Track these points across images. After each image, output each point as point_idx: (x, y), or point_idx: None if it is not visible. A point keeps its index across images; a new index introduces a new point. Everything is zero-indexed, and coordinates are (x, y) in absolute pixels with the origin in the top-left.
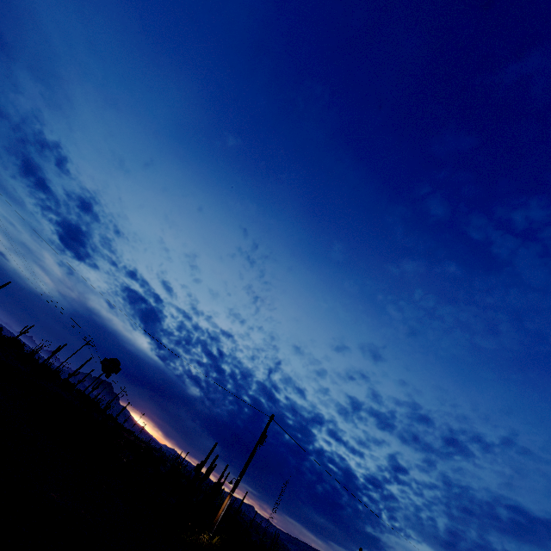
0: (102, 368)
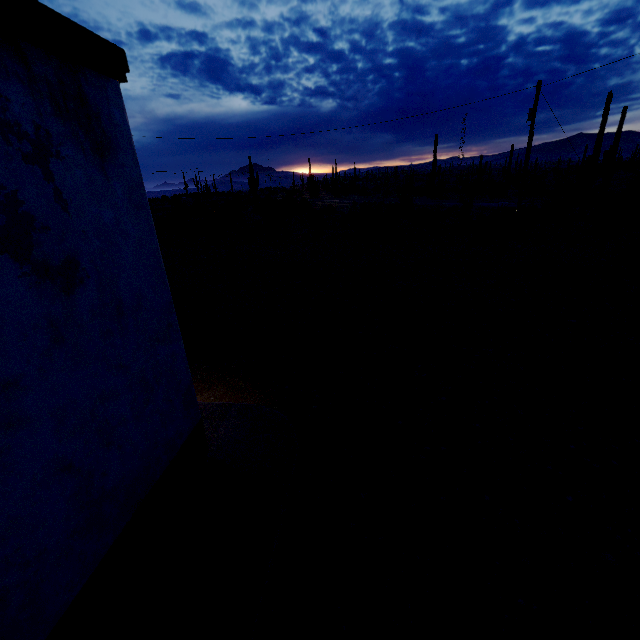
0: None
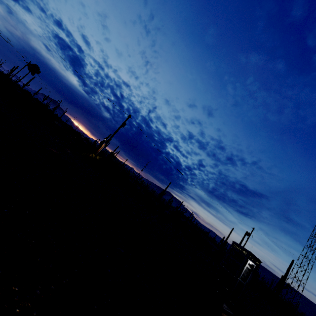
0: (28, 69)
